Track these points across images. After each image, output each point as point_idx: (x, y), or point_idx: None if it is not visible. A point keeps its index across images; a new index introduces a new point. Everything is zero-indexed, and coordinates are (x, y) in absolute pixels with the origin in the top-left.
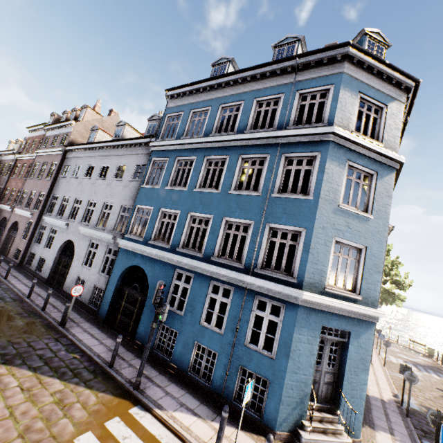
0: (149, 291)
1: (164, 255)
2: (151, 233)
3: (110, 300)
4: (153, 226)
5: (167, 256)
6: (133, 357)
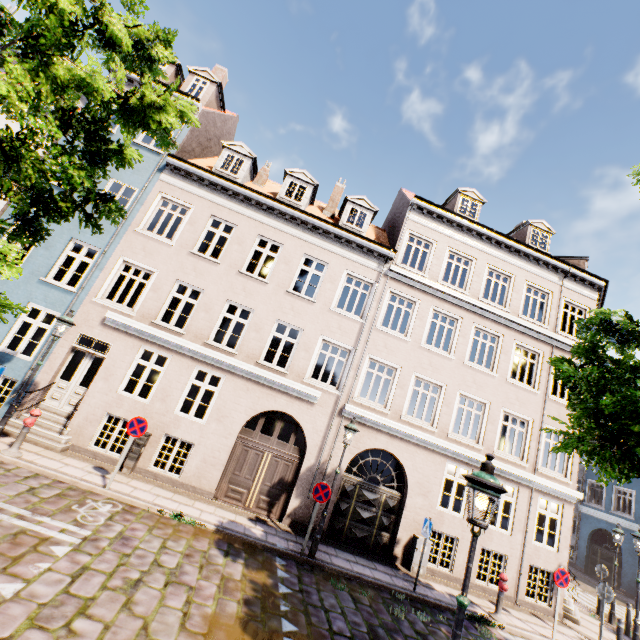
0: (622, 551)
1: (629, 524)
2: (609, 504)
3: (584, 554)
4: (610, 499)
5: (633, 525)
6: (626, 597)
